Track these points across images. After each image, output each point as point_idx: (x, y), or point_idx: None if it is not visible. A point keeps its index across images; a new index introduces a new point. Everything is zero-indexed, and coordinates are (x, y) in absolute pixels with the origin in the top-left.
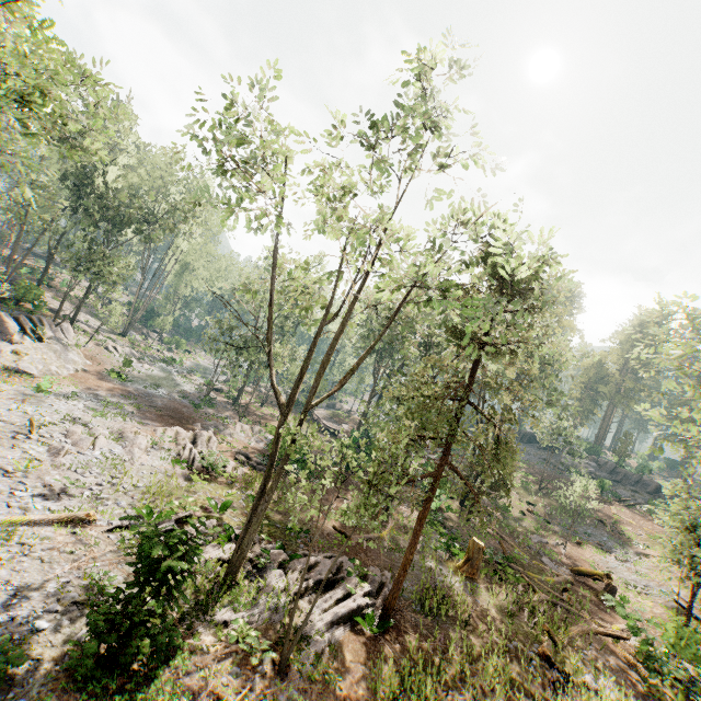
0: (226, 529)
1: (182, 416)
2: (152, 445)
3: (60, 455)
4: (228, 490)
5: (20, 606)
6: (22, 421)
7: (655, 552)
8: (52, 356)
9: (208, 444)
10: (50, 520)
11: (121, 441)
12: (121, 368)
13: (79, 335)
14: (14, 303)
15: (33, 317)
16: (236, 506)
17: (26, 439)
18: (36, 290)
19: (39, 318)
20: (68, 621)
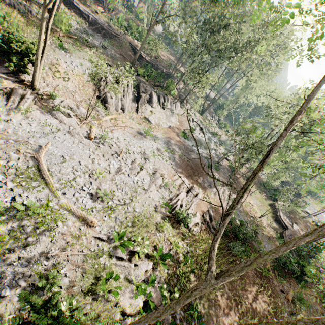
0: (150, 279)
1: (197, 169)
2: (165, 184)
3: (118, 173)
4: (180, 240)
5: (14, 267)
6: (123, 146)
7: None
8: (164, 117)
9: (193, 198)
10: (77, 214)
11: (152, 176)
12: (189, 131)
13: (182, 110)
14: (165, 89)
15: (165, 97)
16: (174, 257)
17: (115, 158)
18: (172, 85)
19: (168, 98)
20: (17, 298)
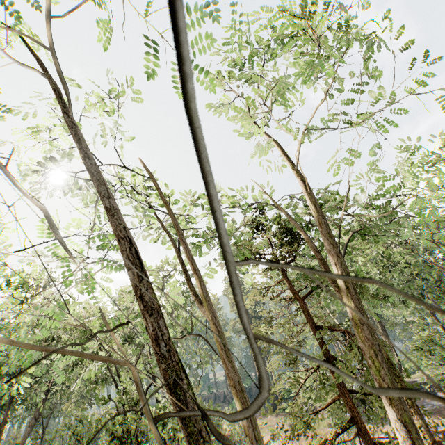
0: None
1: None
2: None
3: None
4: None
5: None
6: None
7: (266, 436)
8: None
9: None
10: None
11: None
12: None
13: None
14: None
15: None
16: None
17: None
18: None
19: None
20: None
